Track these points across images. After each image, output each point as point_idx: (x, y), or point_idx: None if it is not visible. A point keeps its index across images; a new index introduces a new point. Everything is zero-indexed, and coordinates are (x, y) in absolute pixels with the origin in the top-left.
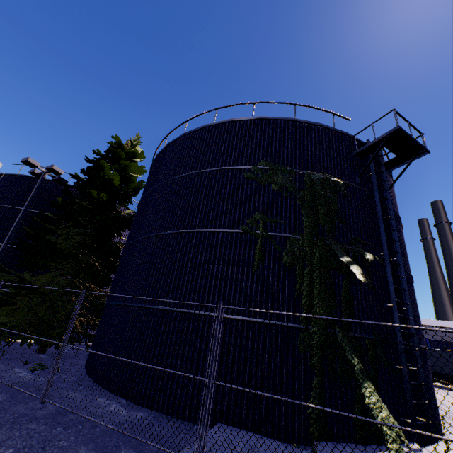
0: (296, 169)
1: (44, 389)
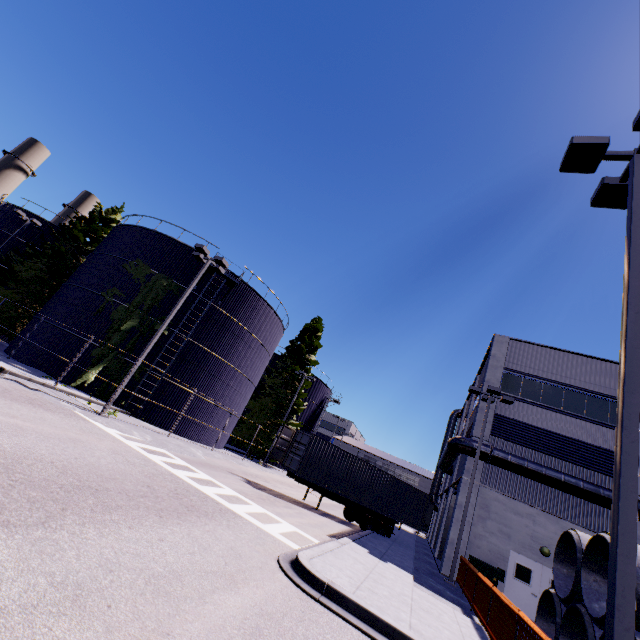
0: (154, 270)
1: None
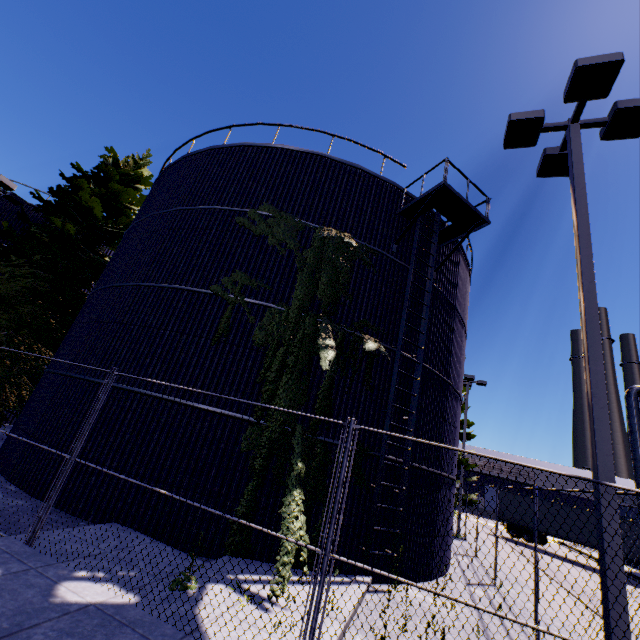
0: (307, 221)
1: None
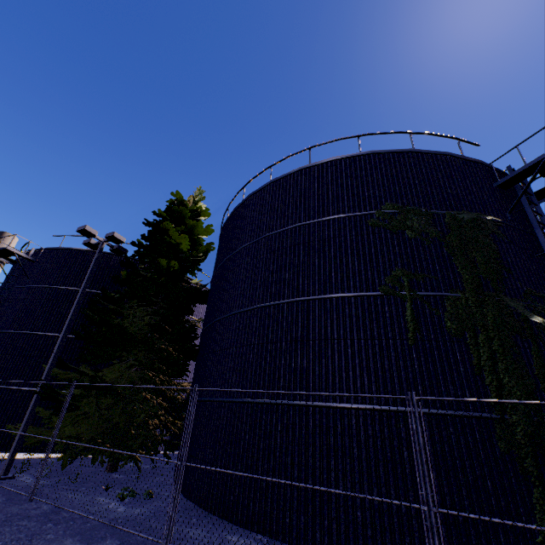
0: (432, 210)
1: (165, 529)
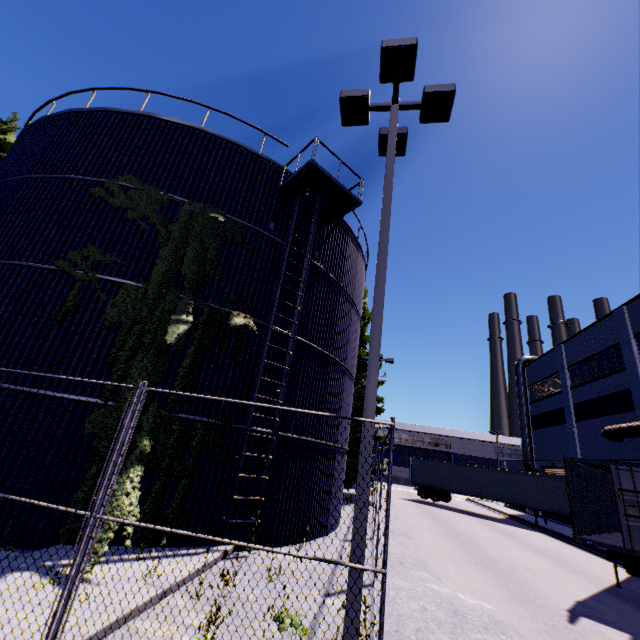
0: (174, 195)
1: None
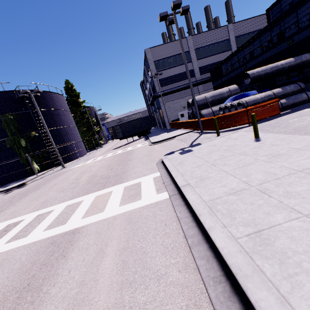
0: None
1: None
